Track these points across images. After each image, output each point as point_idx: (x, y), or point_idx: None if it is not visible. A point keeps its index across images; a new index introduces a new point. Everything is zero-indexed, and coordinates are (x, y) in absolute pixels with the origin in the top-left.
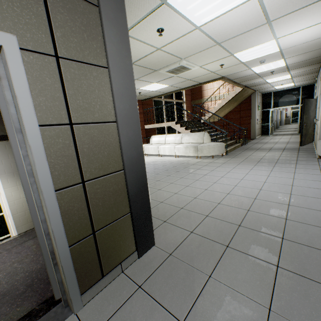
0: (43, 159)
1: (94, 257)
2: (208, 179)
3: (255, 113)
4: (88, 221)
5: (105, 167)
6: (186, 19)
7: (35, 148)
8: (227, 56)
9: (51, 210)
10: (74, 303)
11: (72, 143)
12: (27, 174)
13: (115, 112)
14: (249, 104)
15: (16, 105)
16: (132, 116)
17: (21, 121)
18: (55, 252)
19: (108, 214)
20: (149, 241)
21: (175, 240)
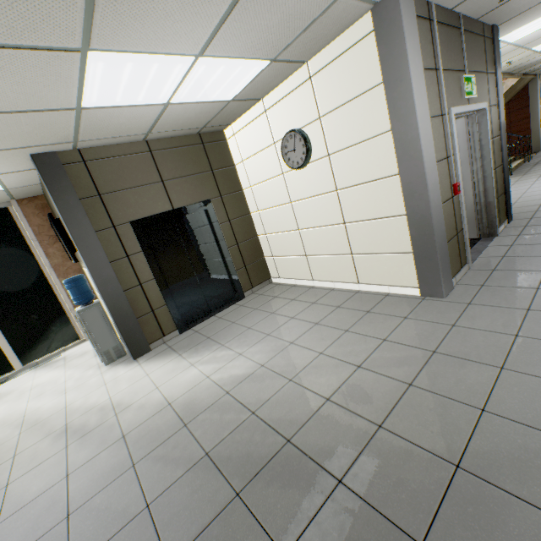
0: (491, 155)
1: (497, 212)
2: (512, 193)
3: (537, 111)
4: (496, 191)
5: (498, 163)
6: (503, 43)
7: (490, 150)
8: (521, 53)
9: (493, 180)
10: (497, 230)
11: (492, 149)
12: (480, 165)
13: (499, 130)
14: (524, 98)
15: (484, 132)
16: (504, 131)
17: (486, 139)
18: (489, 204)
19: (499, 190)
20: (510, 215)
21: (526, 215)
